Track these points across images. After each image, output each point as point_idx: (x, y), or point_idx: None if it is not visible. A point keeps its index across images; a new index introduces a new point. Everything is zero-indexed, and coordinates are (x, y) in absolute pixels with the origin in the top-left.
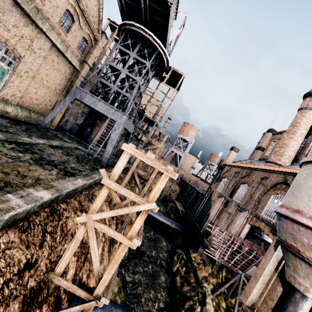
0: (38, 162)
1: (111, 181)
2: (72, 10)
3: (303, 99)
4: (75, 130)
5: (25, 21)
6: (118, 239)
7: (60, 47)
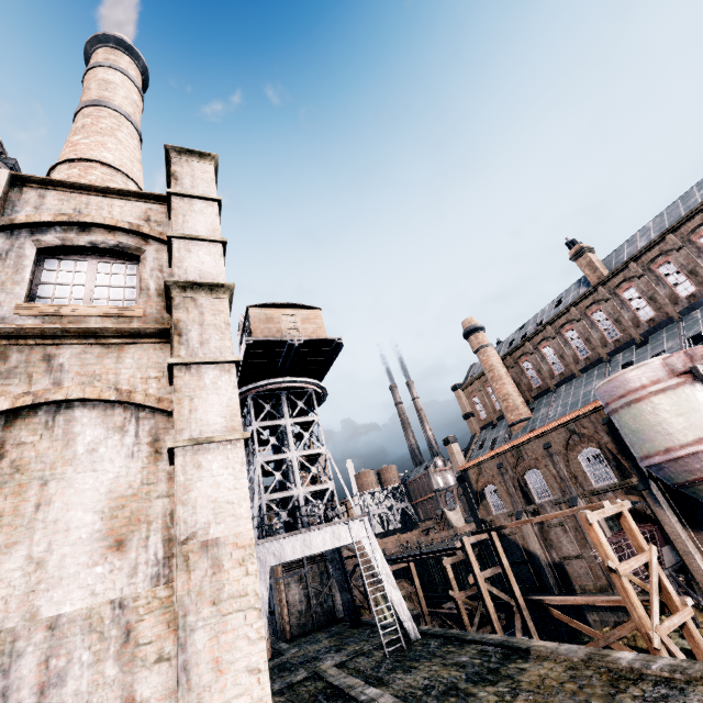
0: (496, 680)
1: (622, 564)
2: None
3: (467, 339)
4: None
5: None
6: (682, 620)
7: None
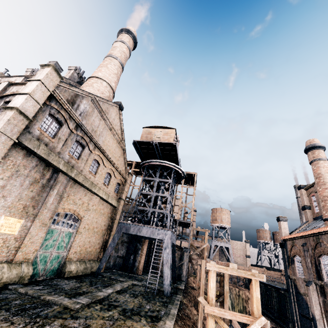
0: (125, 315)
1: (213, 307)
2: (110, 171)
3: (306, 154)
4: (119, 264)
5: (85, 192)
6: None
7: (104, 197)
